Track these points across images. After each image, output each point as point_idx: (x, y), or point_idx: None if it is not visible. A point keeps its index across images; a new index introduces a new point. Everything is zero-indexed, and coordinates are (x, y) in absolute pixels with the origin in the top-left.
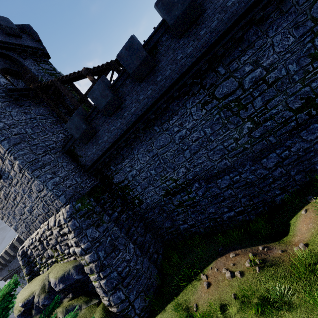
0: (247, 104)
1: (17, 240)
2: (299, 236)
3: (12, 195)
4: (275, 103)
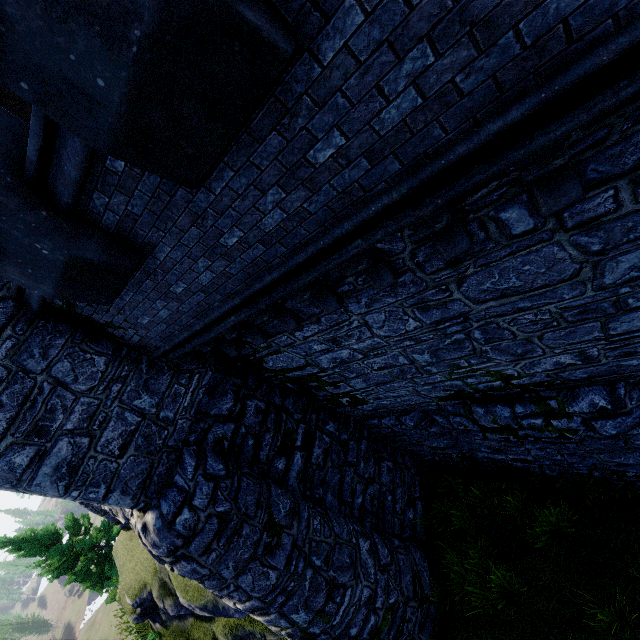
0: None
1: None
2: None
3: None
4: None
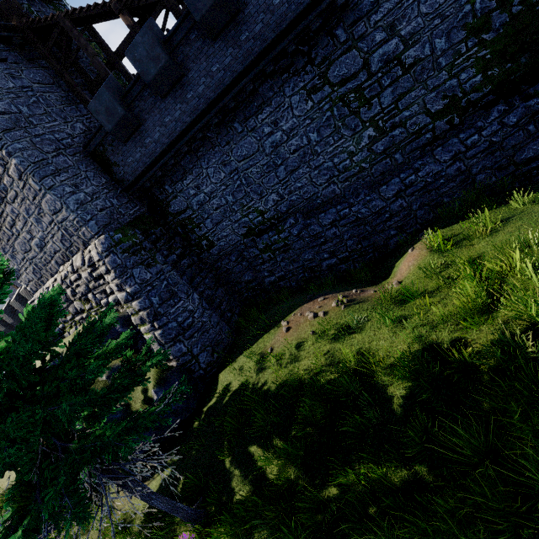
0: (372, 97)
1: (17, 299)
2: (398, 277)
3: (7, 219)
4: (409, 100)
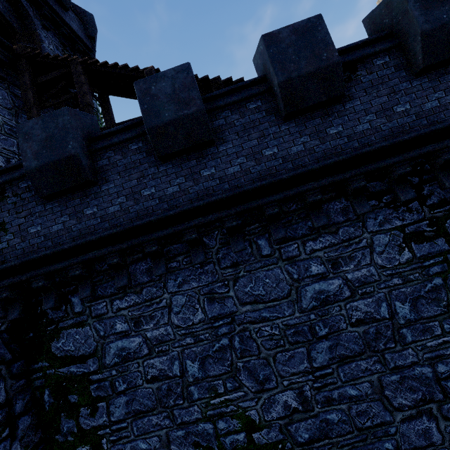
0: None
1: None
2: None
3: None
4: None
